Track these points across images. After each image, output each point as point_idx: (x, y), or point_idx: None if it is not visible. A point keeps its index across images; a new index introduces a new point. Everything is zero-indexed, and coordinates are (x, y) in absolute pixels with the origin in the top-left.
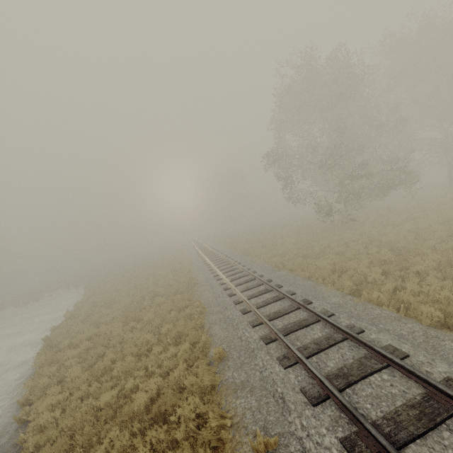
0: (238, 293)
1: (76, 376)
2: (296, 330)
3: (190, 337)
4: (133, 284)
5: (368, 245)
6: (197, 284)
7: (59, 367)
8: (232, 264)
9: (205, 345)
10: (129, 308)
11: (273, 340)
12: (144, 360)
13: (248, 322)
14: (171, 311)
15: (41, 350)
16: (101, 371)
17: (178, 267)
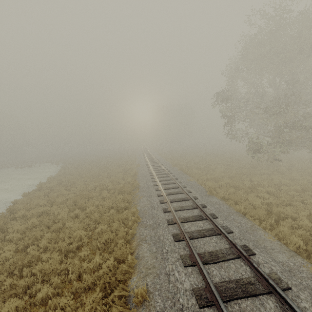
0: (173, 212)
1: (6, 256)
2: (240, 297)
3: (117, 252)
4: (93, 173)
5: (301, 193)
6: (139, 189)
7: (3, 237)
8: (170, 177)
9: (129, 268)
10: (80, 195)
11: (210, 305)
12: (69, 261)
13: (179, 255)
14: (112, 207)
15: (2, 213)
16: (28, 260)
17: (128, 168)
